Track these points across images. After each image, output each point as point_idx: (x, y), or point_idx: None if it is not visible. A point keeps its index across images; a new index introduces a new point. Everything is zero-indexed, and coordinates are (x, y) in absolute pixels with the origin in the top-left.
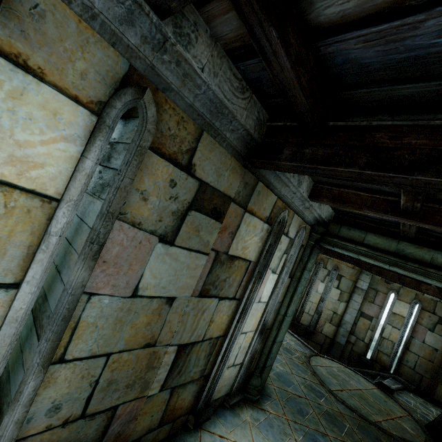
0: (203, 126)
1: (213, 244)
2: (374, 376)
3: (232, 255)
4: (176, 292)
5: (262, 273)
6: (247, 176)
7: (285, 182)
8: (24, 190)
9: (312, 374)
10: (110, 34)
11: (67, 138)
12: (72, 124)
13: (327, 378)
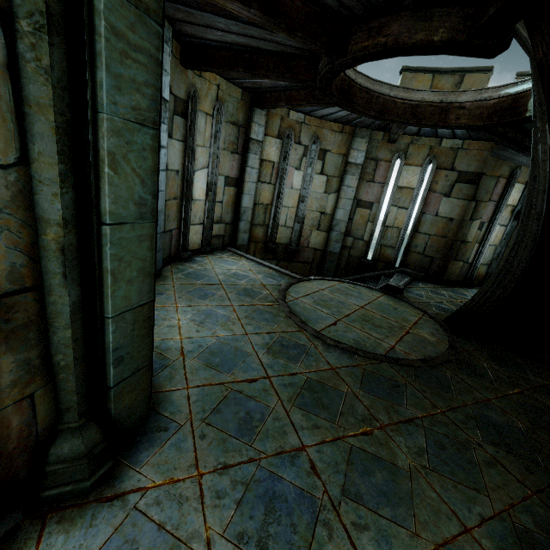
0: None
1: None
2: (378, 277)
3: None
4: None
5: None
6: None
7: None
8: None
9: (287, 318)
10: None
11: None
12: None
13: (313, 313)
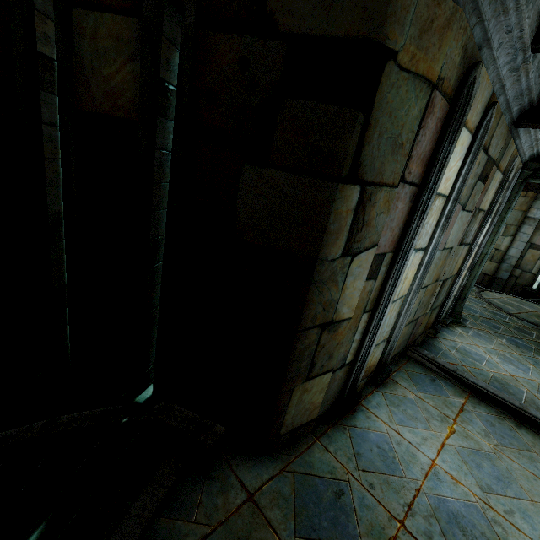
0: (503, 111)
1: (476, 203)
2: None
3: (480, 209)
4: (454, 243)
5: (486, 220)
6: (508, 137)
7: (530, 131)
8: (442, 196)
9: (489, 304)
10: (494, 76)
11: (460, 157)
12: (464, 148)
13: (503, 306)
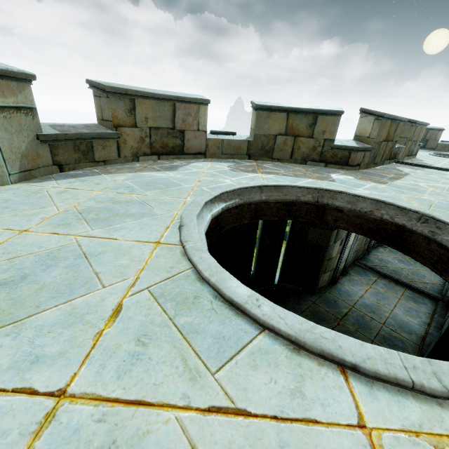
0: None
1: None
2: None
3: None
4: None
5: None
6: None
7: None
8: None
9: None
10: None
11: None
12: None
13: None
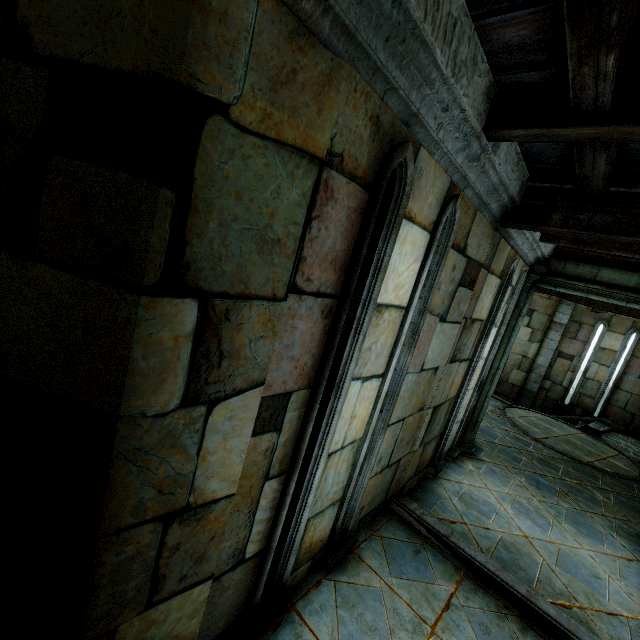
0: (478, 206)
1: (465, 313)
2: (575, 421)
3: (473, 318)
4: (439, 362)
5: (488, 330)
6: (495, 237)
7: (524, 232)
8: (395, 307)
9: (512, 426)
10: (447, 163)
11: (416, 259)
12: (419, 247)
13: (529, 428)
